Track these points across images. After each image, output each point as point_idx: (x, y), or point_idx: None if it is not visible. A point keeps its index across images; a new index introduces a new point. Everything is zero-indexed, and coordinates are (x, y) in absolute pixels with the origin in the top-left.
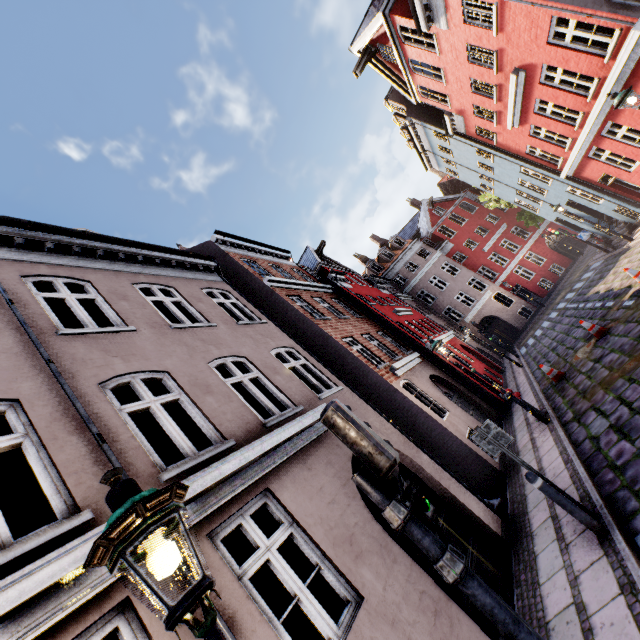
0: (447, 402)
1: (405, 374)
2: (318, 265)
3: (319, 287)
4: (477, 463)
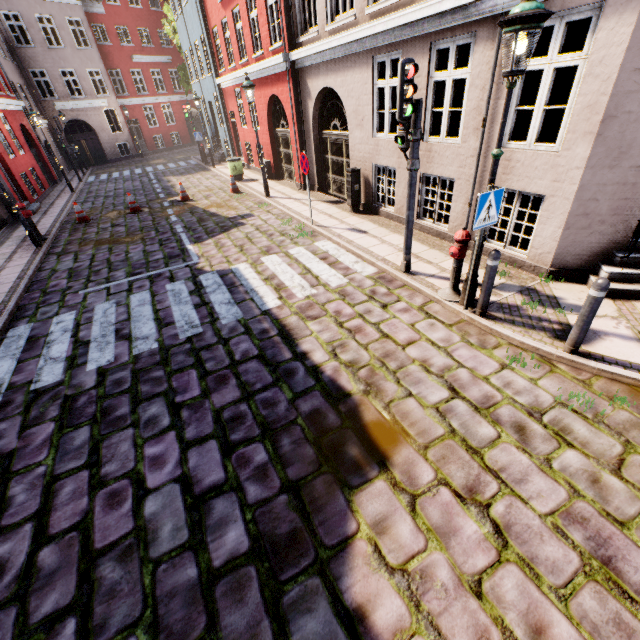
0: None
1: None
2: None
3: None
4: None
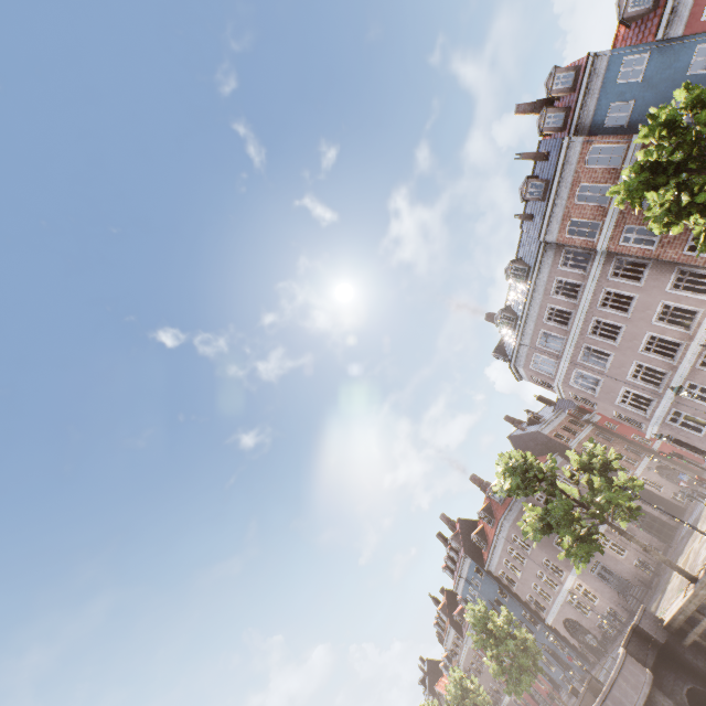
0: (663, 482)
1: (641, 473)
2: (576, 406)
3: (586, 430)
4: (675, 506)
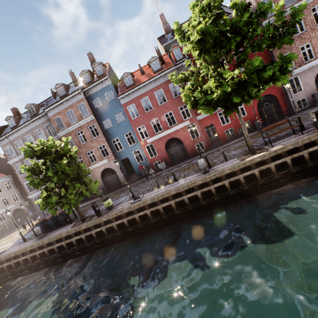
0: None
1: None
2: None
3: None
4: None
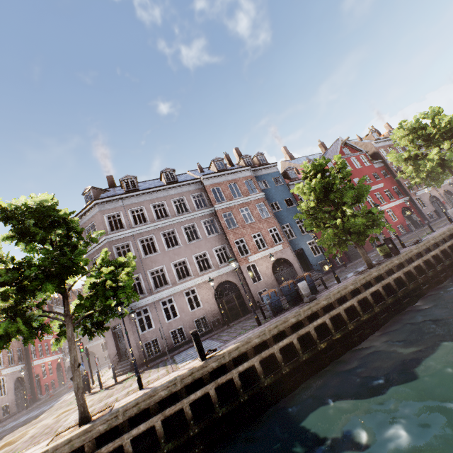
0: (12, 390)
1: (7, 374)
2: None
3: None
4: None
